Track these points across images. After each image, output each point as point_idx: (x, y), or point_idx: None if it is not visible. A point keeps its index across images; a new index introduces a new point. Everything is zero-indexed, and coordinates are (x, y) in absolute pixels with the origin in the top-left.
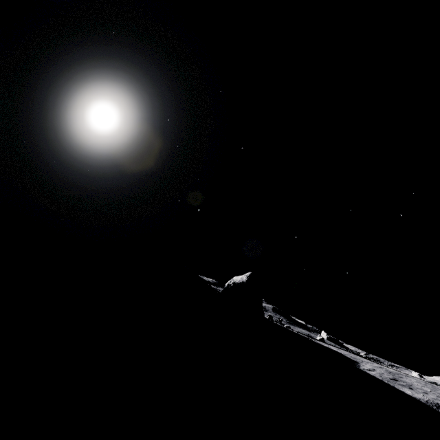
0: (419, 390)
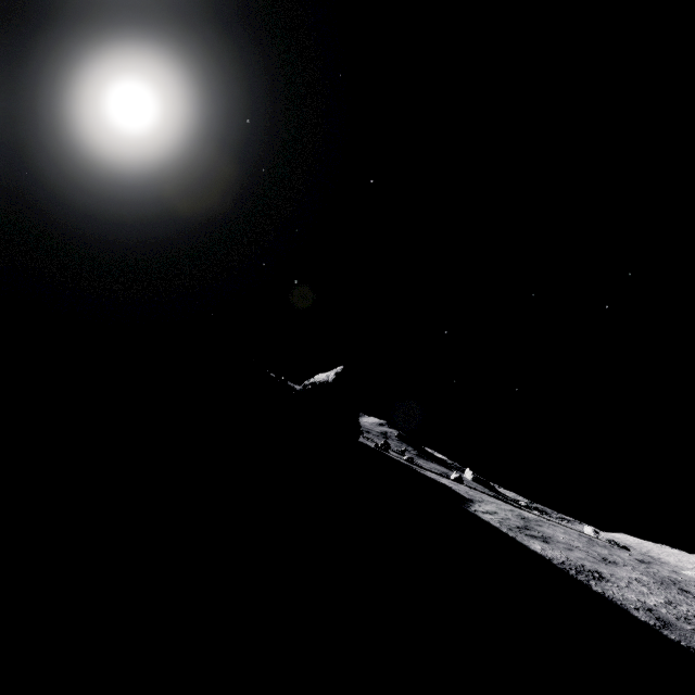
0: (559, 545)
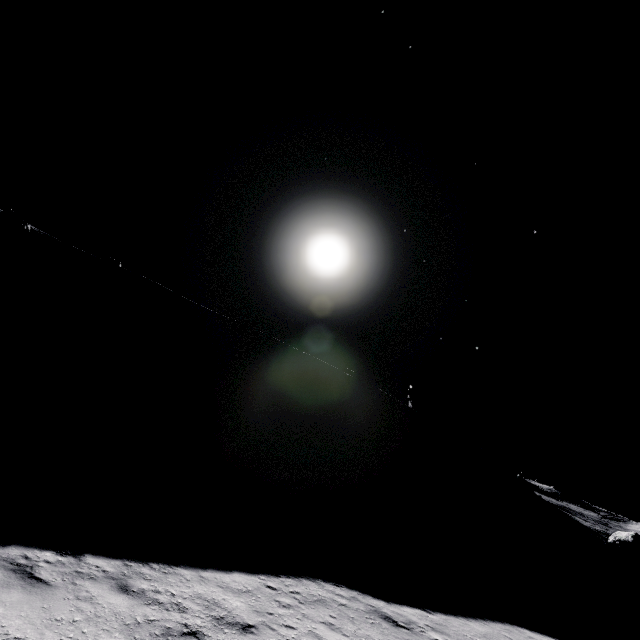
0: None
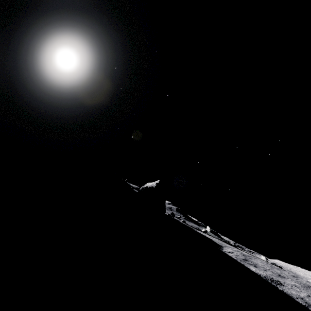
0: (261, 268)
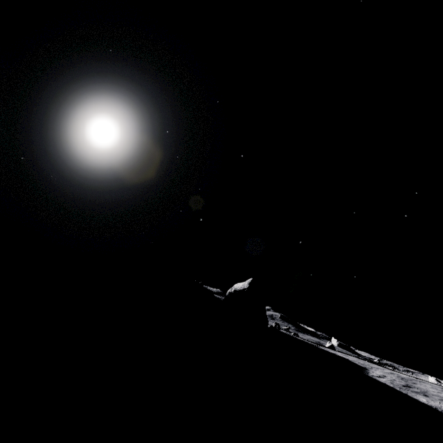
0: (435, 397)
